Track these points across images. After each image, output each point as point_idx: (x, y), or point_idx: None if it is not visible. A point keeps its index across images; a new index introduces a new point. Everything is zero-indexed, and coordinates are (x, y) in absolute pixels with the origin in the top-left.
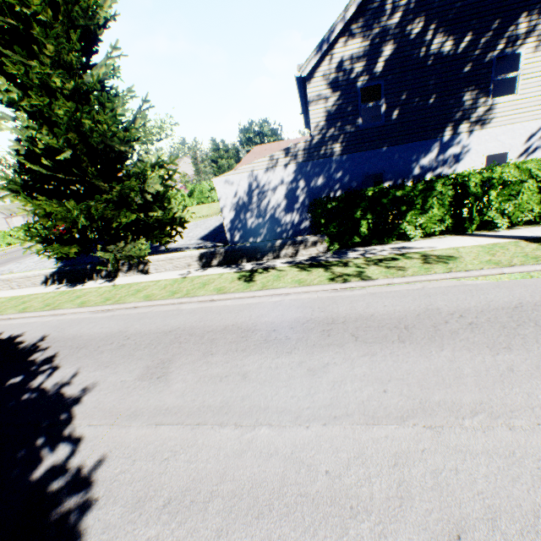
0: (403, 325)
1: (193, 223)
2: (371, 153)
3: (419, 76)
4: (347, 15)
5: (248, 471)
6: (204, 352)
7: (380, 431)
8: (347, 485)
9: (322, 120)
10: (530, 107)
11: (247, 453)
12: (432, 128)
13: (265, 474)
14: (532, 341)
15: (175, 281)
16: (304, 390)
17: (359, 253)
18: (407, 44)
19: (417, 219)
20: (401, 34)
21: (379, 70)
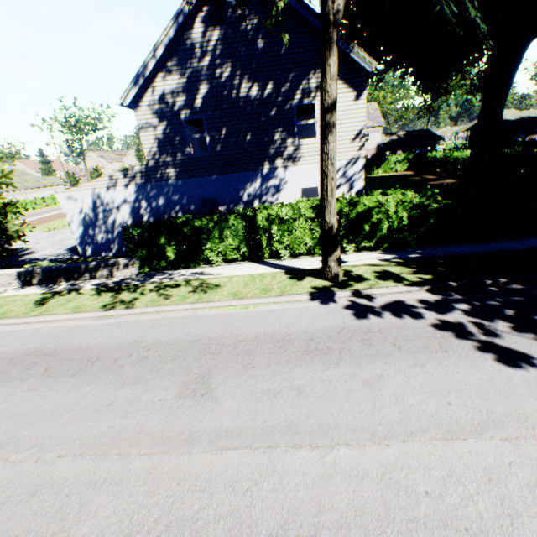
0: (97, 358)
1: None
2: (204, 179)
3: (235, 115)
4: (158, 54)
5: None
6: None
7: None
8: None
9: (154, 146)
10: None
11: None
12: (253, 161)
13: None
14: (159, 376)
15: None
16: None
17: (163, 276)
18: (220, 85)
19: (219, 246)
20: (214, 76)
21: (199, 106)
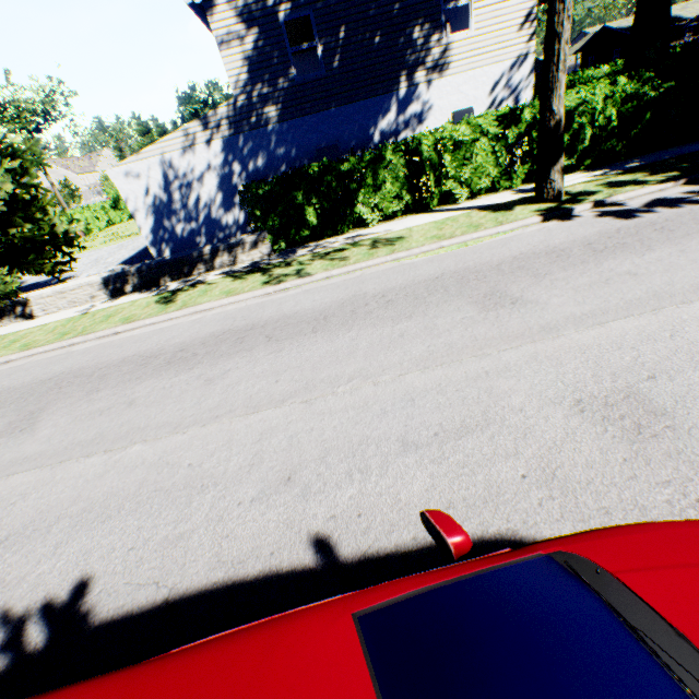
0: (323, 317)
1: (117, 245)
2: (318, 117)
3: (356, 4)
4: None
5: (106, 487)
6: (90, 391)
7: (257, 417)
8: (205, 470)
9: (243, 72)
10: (489, 47)
11: (110, 473)
12: (385, 78)
13: (125, 485)
14: (433, 307)
15: (70, 320)
16: (195, 400)
17: (310, 249)
18: None
19: (372, 199)
20: None
21: None
